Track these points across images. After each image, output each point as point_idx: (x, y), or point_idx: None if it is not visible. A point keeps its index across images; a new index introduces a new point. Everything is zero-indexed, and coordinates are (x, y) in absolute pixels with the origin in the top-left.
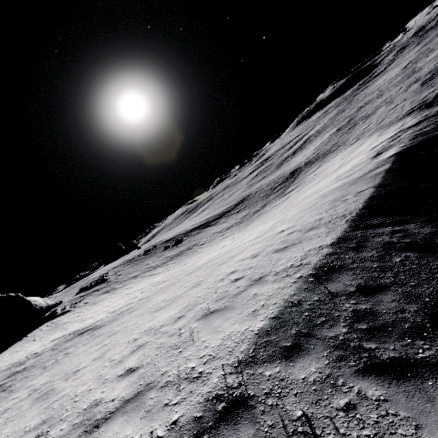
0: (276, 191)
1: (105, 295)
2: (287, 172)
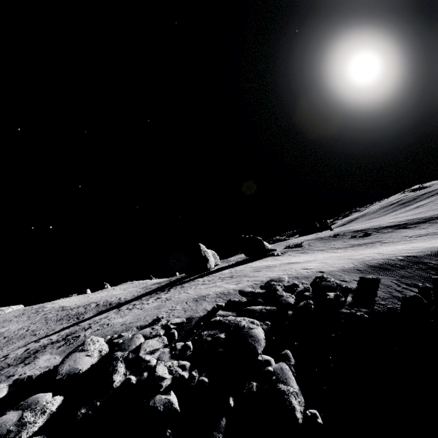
0: None
1: (300, 254)
2: None
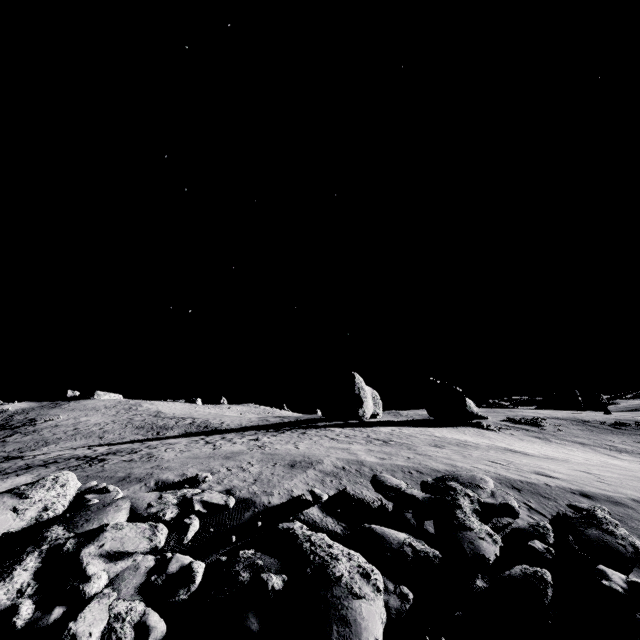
0: None
1: (534, 439)
2: None
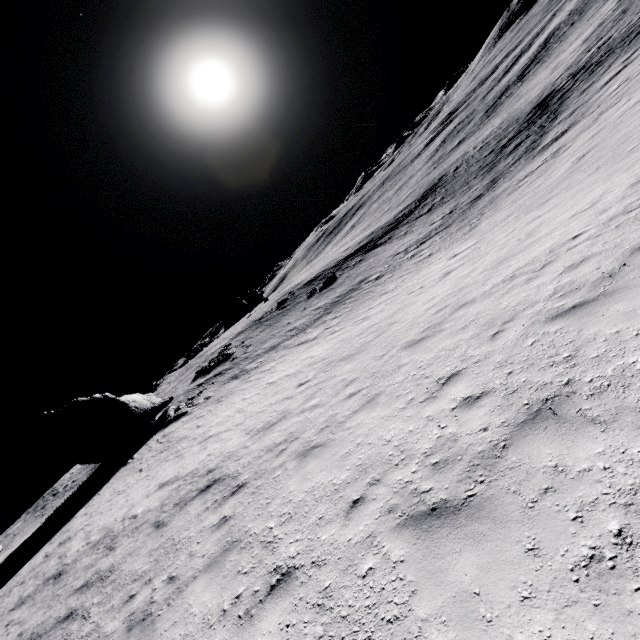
0: (510, 152)
1: (233, 385)
2: (521, 110)
